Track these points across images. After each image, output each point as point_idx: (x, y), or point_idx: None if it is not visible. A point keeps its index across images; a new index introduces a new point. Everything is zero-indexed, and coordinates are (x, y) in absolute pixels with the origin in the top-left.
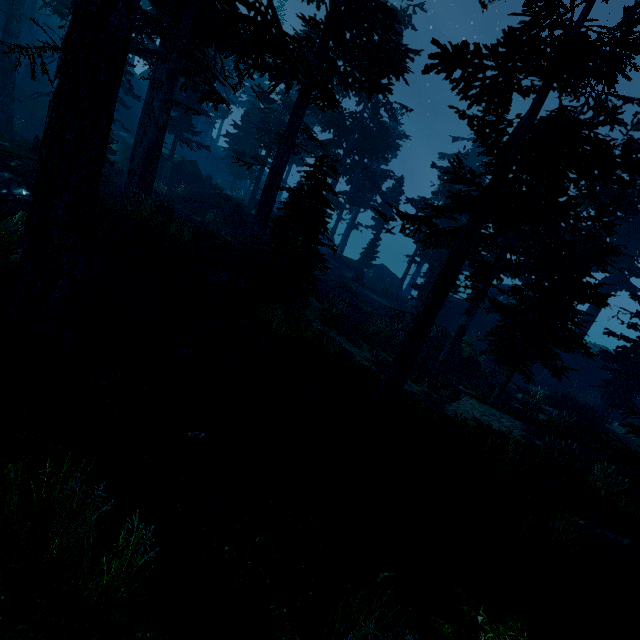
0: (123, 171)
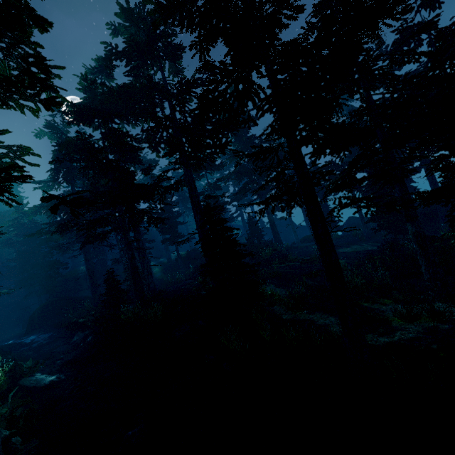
0: (163, 280)
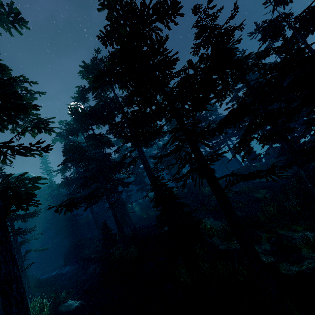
0: (141, 216)
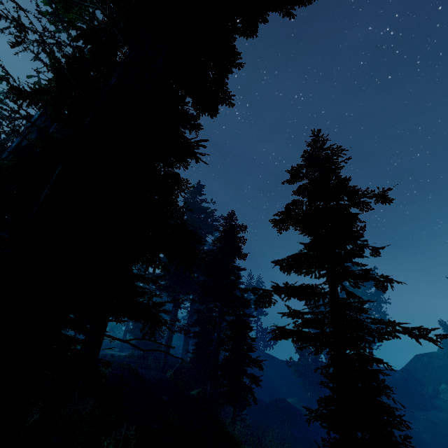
0: None
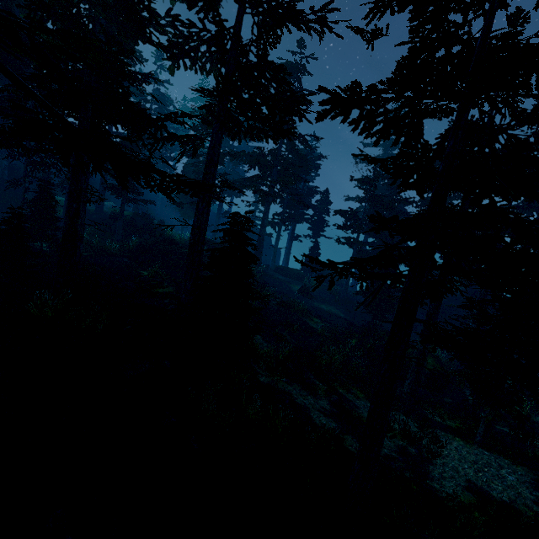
0: None
